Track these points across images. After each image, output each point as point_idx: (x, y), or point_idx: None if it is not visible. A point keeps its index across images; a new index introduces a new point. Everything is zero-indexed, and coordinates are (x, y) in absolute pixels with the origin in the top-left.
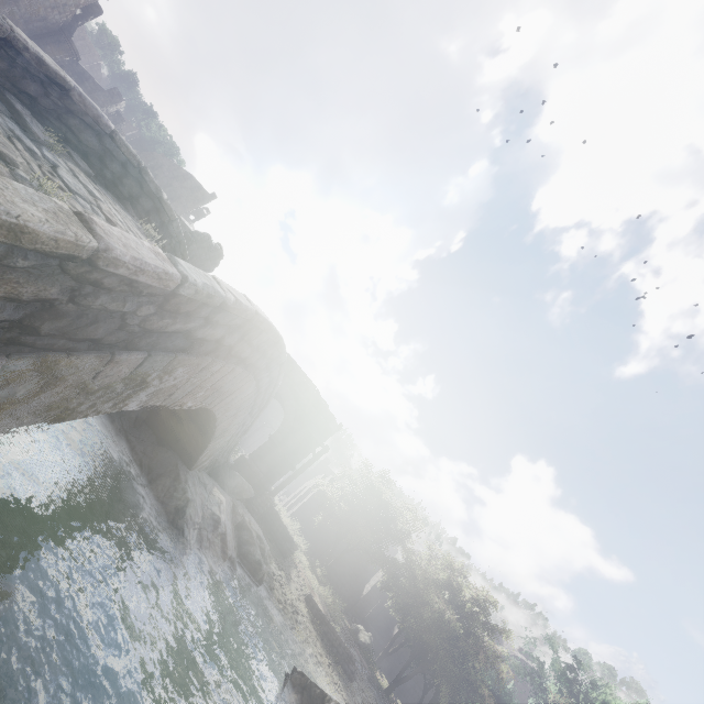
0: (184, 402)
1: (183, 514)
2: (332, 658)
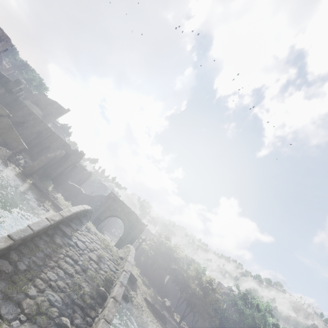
0: None
1: None
2: (157, 319)
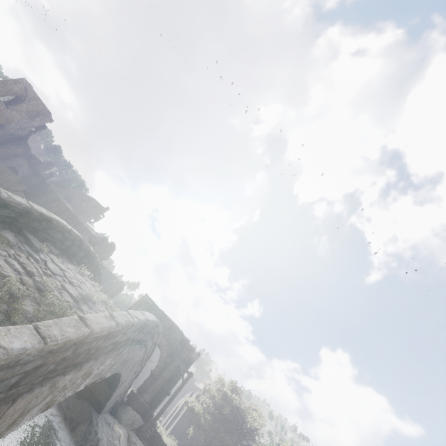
0: (106, 374)
1: None
2: None
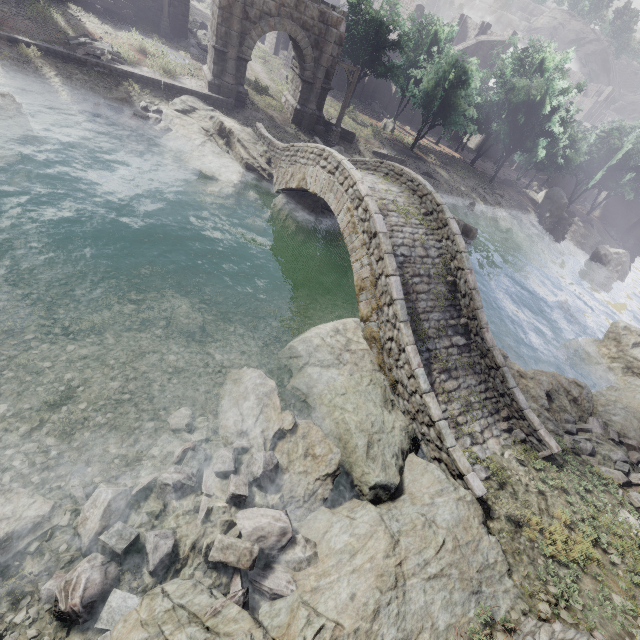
0: None
1: None
2: None
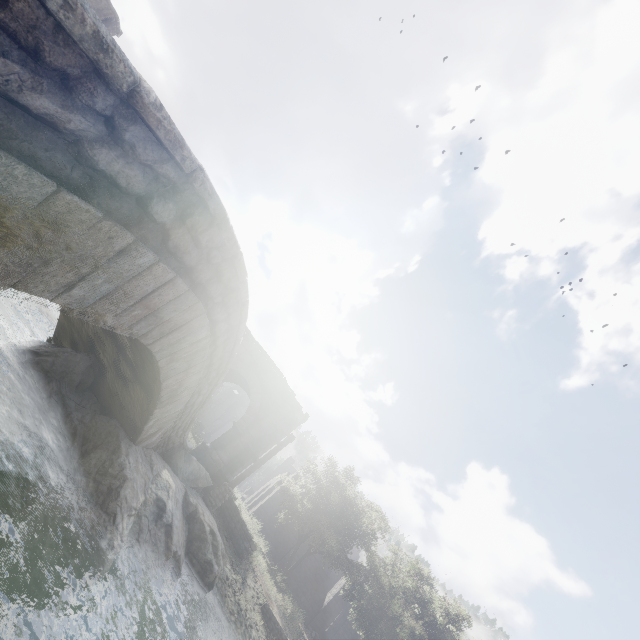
0: (98, 311)
1: (116, 495)
2: None
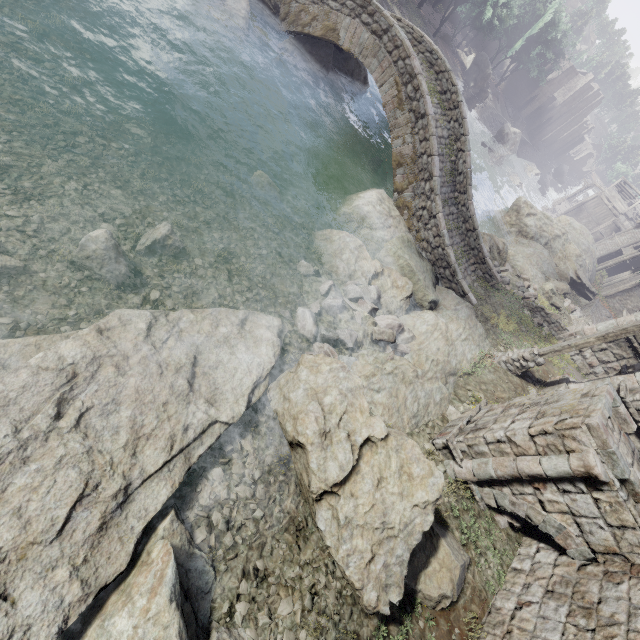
0: None
1: (366, 78)
2: None
